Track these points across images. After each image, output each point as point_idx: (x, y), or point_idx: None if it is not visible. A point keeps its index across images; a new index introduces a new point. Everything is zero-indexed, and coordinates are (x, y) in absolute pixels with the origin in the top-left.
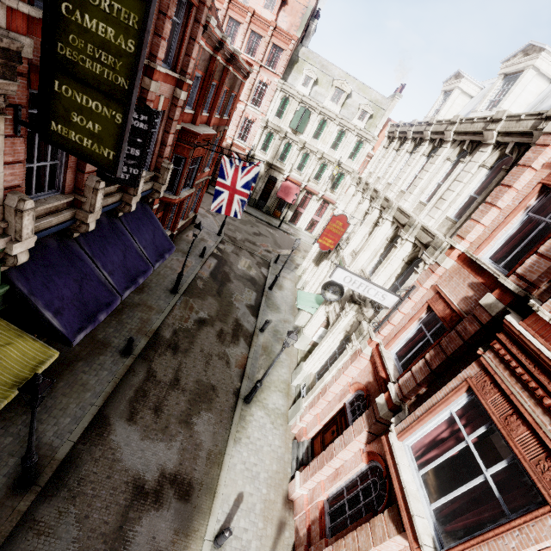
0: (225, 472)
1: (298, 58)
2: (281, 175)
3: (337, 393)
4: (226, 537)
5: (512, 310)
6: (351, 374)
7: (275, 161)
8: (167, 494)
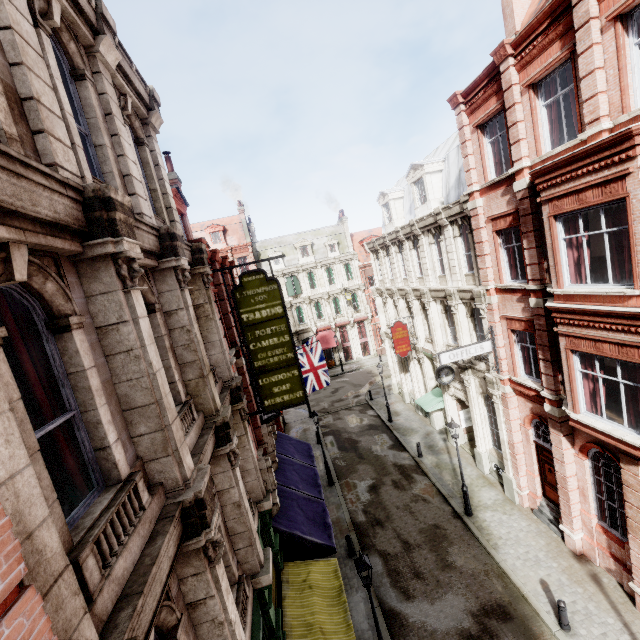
0: (512, 575)
1: (258, 252)
2: (310, 332)
3: (521, 439)
4: (564, 608)
5: (547, 297)
6: (516, 416)
7: (298, 327)
8: (493, 626)
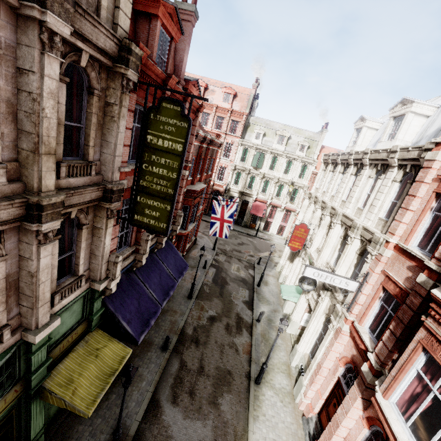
0: None
1: (249, 123)
2: (251, 198)
3: (330, 368)
4: None
5: (440, 284)
6: (338, 350)
7: (245, 189)
8: None
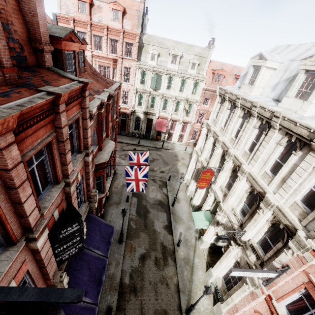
0: None
1: (143, 44)
2: (154, 116)
3: (245, 310)
4: None
5: None
6: (253, 304)
7: (148, 109)
8: None
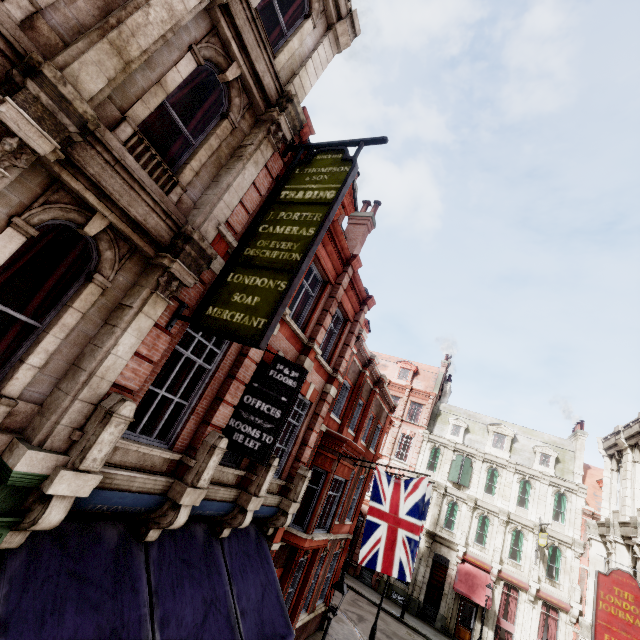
0: None
1: (439, 411)
2: (453, 552)
3: None
4: None
5: None
6: None
7: (439, 529)
8: None
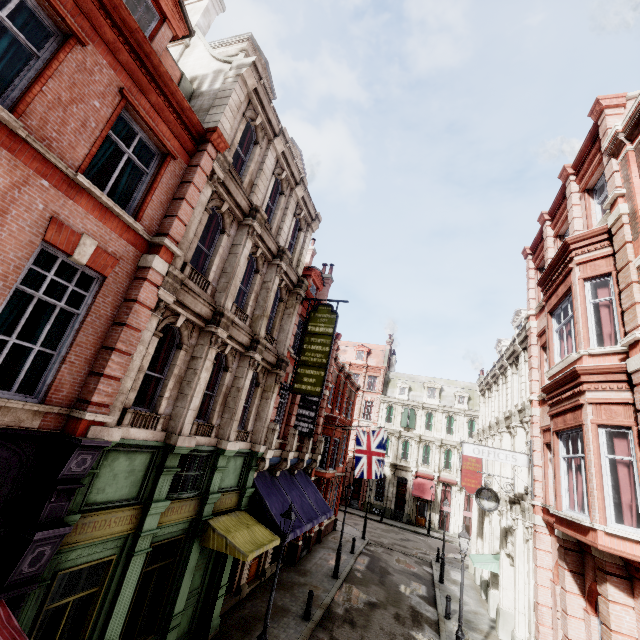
0: None
1: (389, 379)
2: (409, 473)
3: (551, 604)
4: None
5: None
6: (546, 564)
7: (399, 460)
8: None
